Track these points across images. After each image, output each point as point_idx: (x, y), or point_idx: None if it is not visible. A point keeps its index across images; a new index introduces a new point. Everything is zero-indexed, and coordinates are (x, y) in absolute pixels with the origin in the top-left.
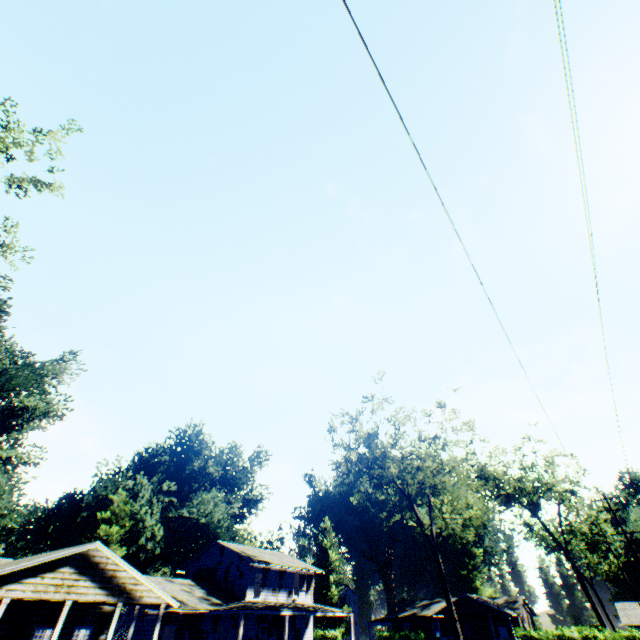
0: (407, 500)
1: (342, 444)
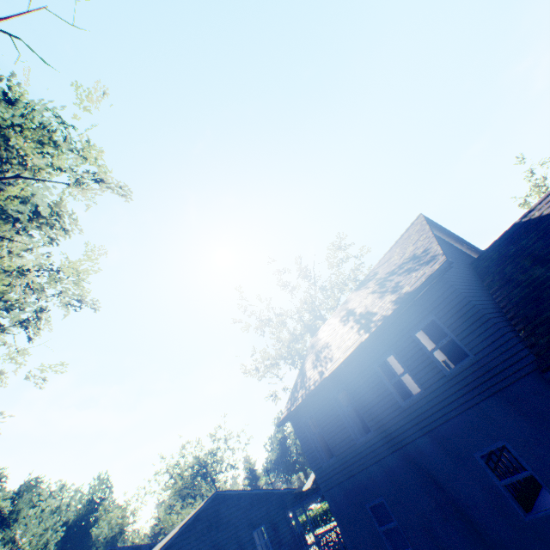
0: (215, 484)
1: (173, 457)
